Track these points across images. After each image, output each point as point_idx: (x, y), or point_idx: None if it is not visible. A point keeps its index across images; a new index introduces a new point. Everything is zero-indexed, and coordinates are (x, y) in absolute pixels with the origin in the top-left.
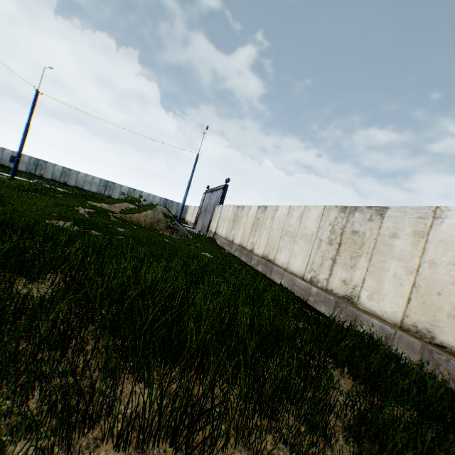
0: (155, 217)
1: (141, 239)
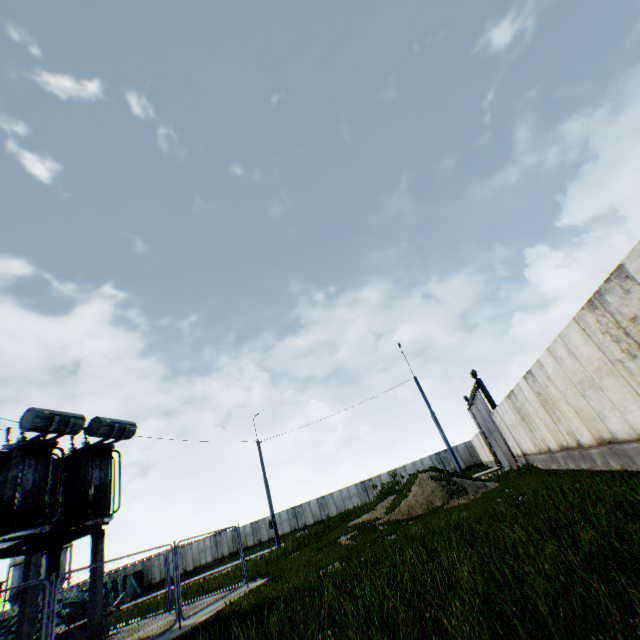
0: (425, 490)
1: (415, 533)
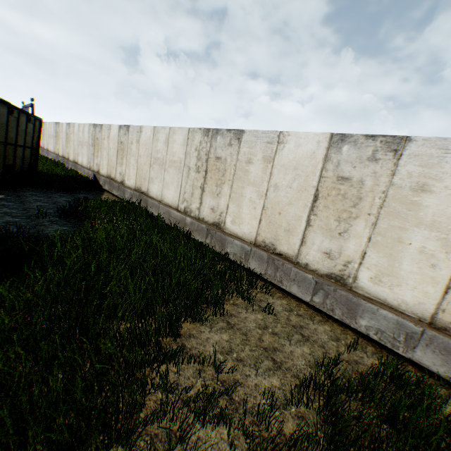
0: None
1: None
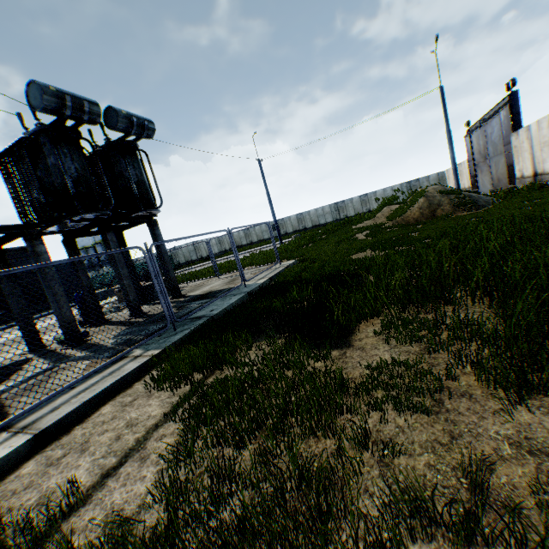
0: (431, 203)
1: (456, 230)
